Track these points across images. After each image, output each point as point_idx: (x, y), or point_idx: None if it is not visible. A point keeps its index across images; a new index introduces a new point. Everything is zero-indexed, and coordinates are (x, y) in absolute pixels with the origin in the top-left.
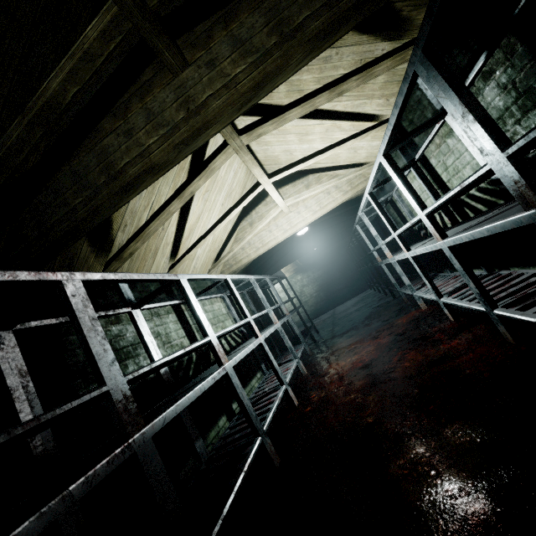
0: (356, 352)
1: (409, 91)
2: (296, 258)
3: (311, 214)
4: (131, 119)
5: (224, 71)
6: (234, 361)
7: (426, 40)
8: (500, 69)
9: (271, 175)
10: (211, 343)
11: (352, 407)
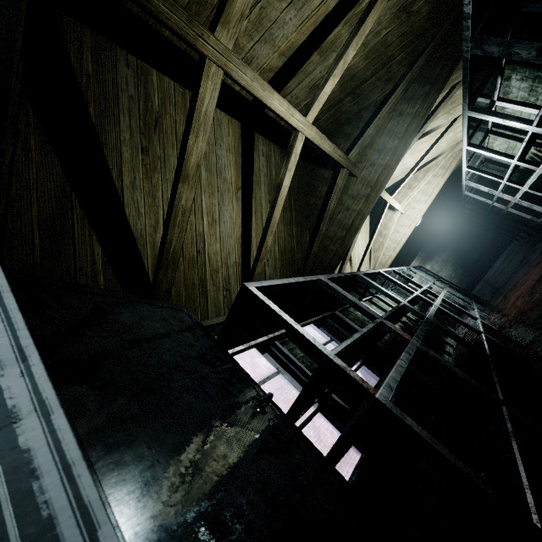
0: (525, 280)
1: (468, 120)
2: (420, 247)
3: (424, 204)
4: (345, 203)
5: (379, 164)
6: (437, 303)
7: (468, 107)
8: (513, 75)
9: (391, 194)
10: (419, 296)
11: (539, 298)
